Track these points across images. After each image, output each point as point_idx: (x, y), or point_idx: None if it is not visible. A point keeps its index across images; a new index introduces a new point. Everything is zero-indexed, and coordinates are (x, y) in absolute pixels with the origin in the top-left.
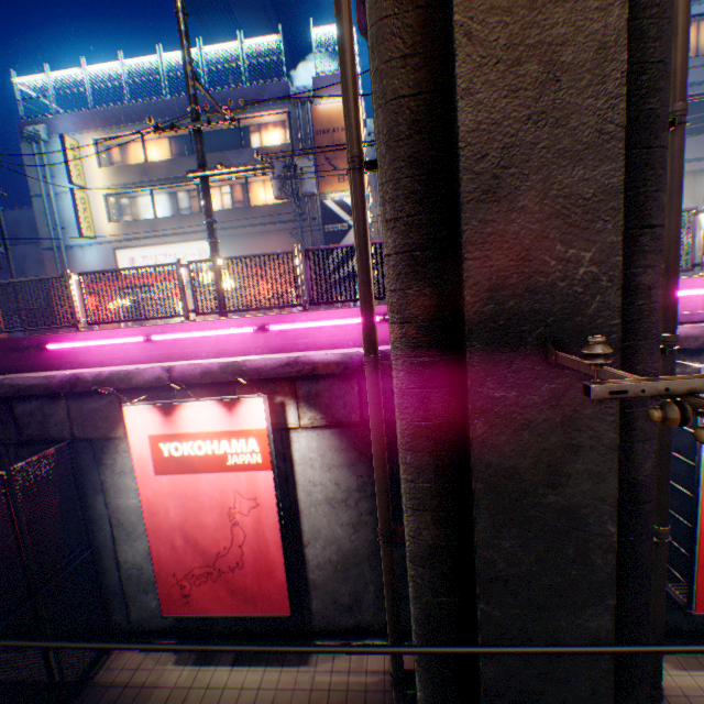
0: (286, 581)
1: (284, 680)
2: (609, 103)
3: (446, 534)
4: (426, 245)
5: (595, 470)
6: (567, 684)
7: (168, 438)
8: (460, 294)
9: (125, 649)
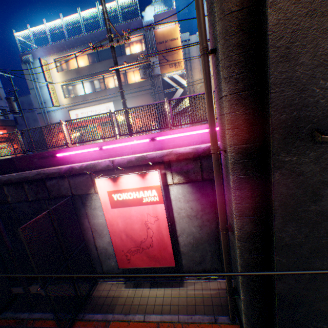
0: (172, 252)
1: (174, 293)
2: None
3: (256, 227)
4: (246, 89)
5: None
6: (318, 291)
7: (116, 192)
8: (265, 111)
9: (103, 282)
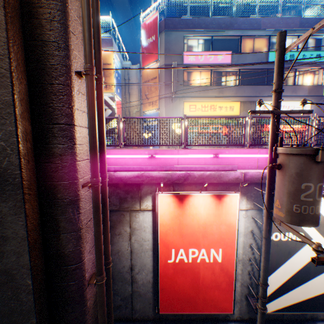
0: None
1: None
2: (1, 58)
3: None
4: None
5: (18, 250)
6: None
7: None
8: None
9: None
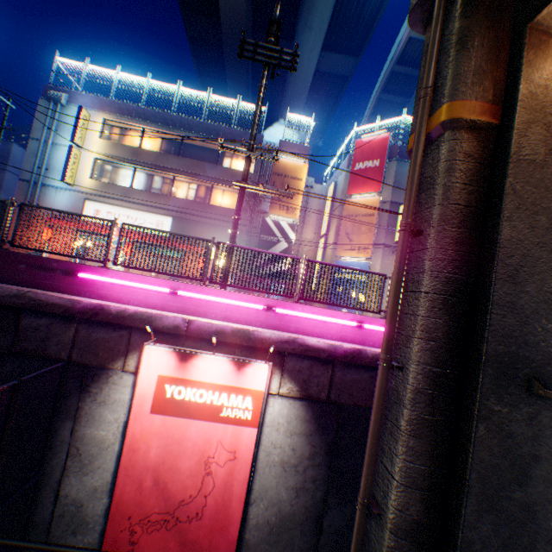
0: (236, 538)
1: None
2: None
3: (427, 511)
4: (455, 294)
5: (546, 476)
6: None
7: (176, 381)
8: (475, 332)
9: None
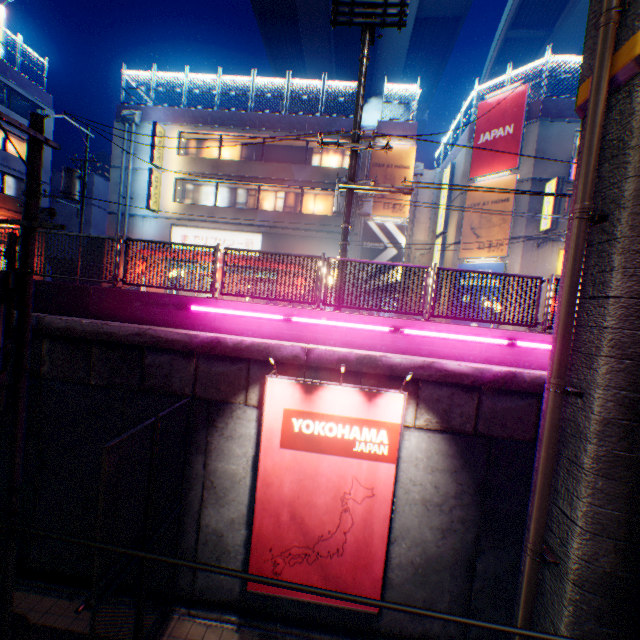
0: (381, 576)
1: None
2: None
3: (624, 564)
4: None
5: None
6: None
7: (302, 414)
8: None
9: (184, 617)
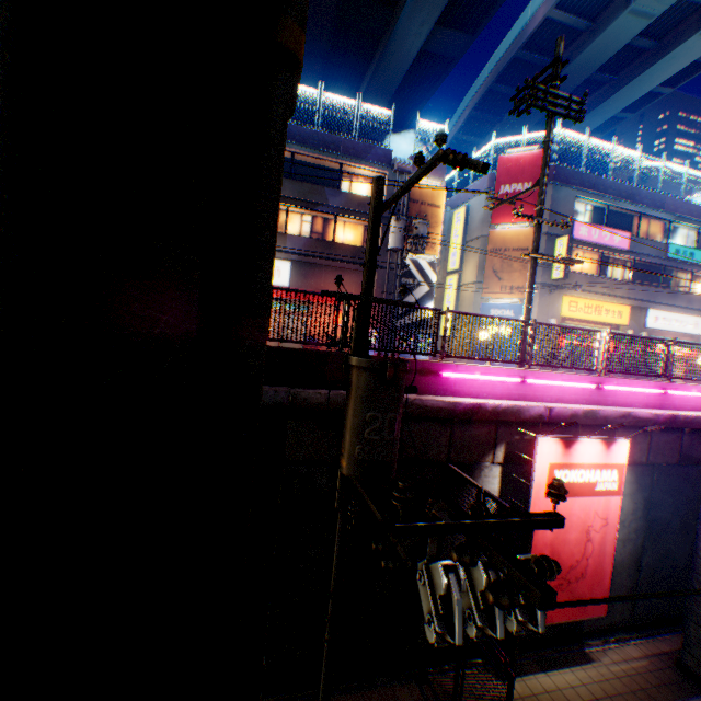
0: (607, 586)
1: (592, 674)
2: None
3: None
4: None
5: None
6: None
7: (561, 466)
8: None
9: (438, 675)
